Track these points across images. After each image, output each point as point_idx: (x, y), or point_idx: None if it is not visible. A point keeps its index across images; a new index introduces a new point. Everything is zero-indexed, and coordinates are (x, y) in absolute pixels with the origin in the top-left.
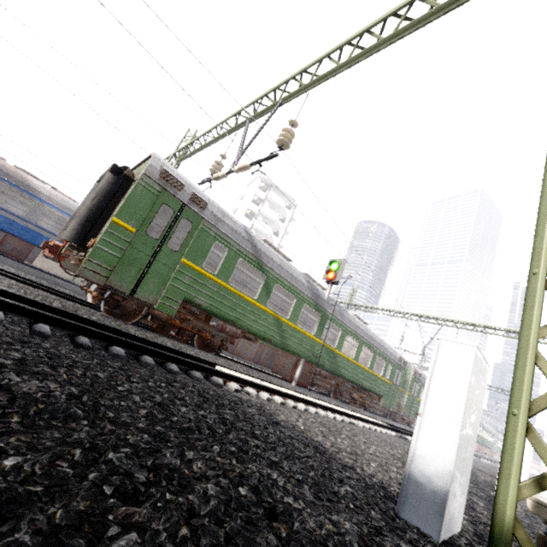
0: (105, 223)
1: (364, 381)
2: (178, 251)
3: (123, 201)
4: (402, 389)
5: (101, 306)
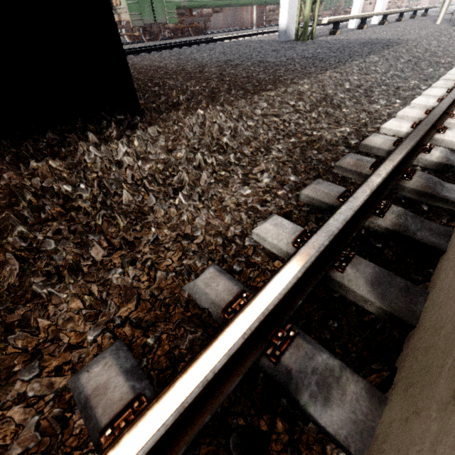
0: None
1: None
2: None
3: None
4: None
5: (143, 39)
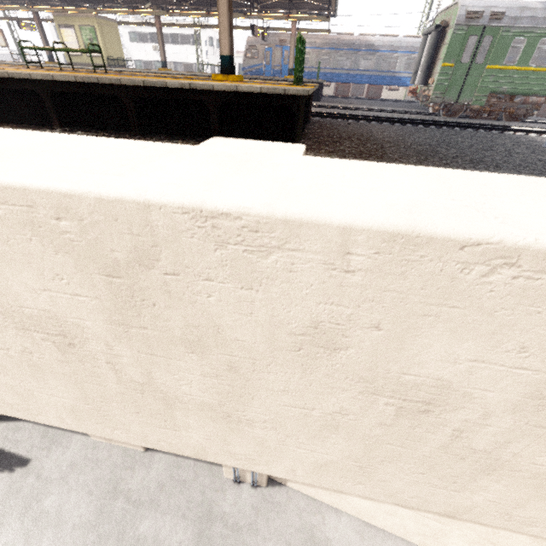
0: (435, 65)
1: None
2: (482, 63)
3: (445, 51)
4: None
5: (440, 113)
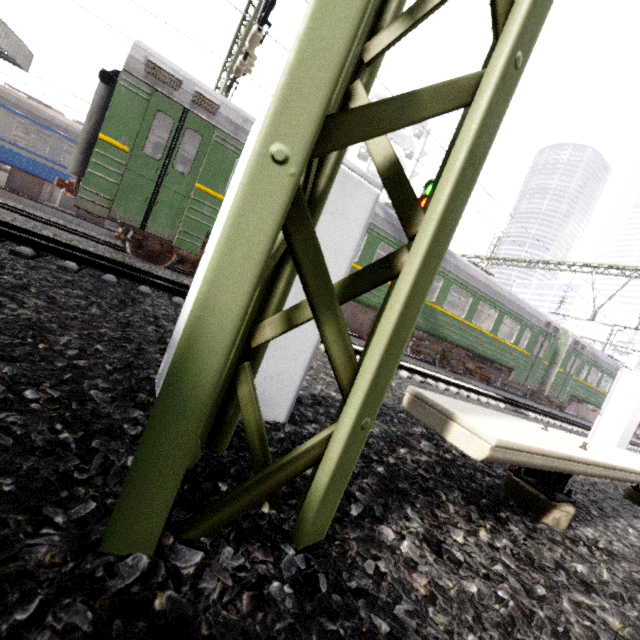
0: None
1: (482, 348)
2: (189, 174)
3: (107, 112)
4: (552, 364)
5: (126, 248)
